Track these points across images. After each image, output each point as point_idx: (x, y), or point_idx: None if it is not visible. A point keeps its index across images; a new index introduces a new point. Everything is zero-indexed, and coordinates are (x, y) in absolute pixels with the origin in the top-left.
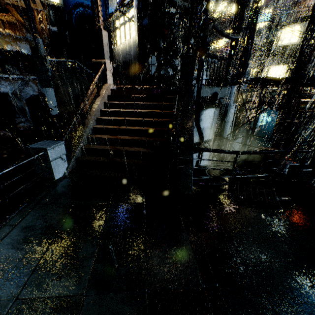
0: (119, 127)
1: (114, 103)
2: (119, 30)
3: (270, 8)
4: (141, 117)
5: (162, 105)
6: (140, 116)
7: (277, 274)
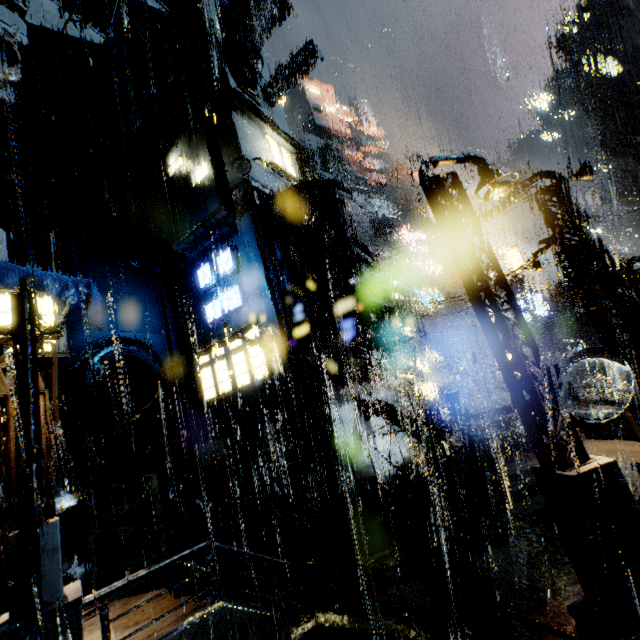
0: None
1: None
2: (209, 369)
3: (434, 288)
4: None
5: None
6: None
7: None
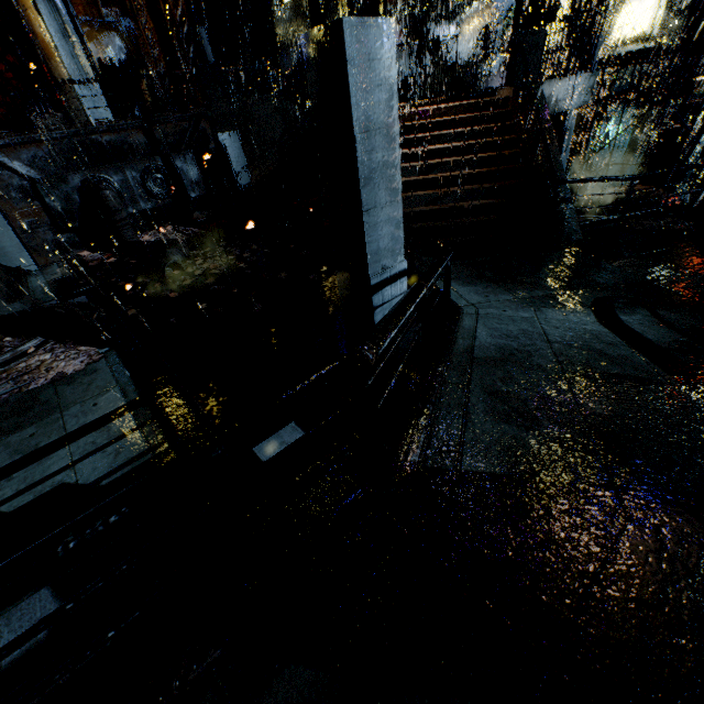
0: (439, 176)
1: (411, 139)
2: None
3: None
4: (463, 155)
5: (491, 129)
6: (460, 154)
7: (703, 267)
